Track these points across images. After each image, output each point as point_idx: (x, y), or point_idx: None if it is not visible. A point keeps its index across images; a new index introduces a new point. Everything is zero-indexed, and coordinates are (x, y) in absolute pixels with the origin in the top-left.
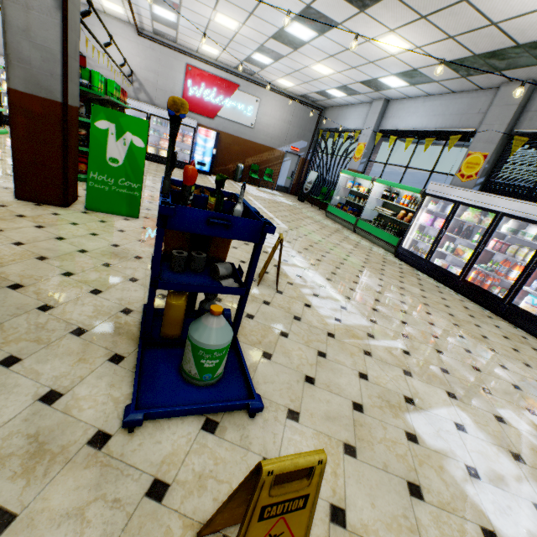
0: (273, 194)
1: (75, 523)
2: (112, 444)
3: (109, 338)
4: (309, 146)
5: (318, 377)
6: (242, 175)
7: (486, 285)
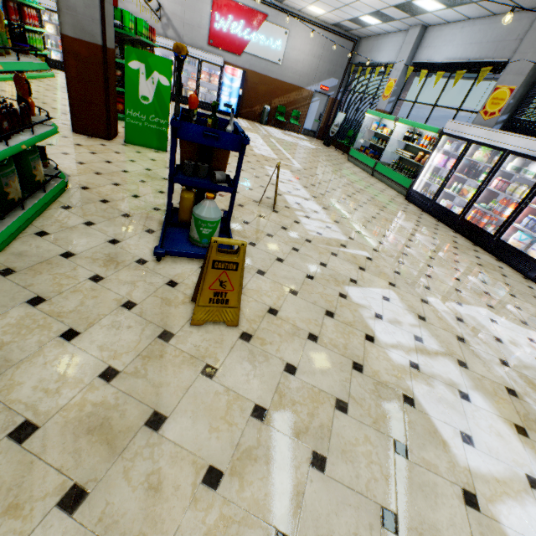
0: (298, 137)
1: (131, 286)
2: (148, 264)
3: (145, 221)
4: (339, 84)
5: (287, 260)
6: (268, 118)
7: (482, 223)
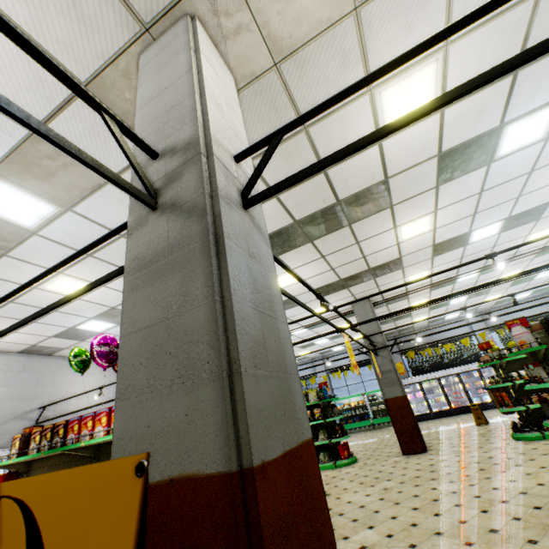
0: None
1: None
2: None
3: None
4: None
5: None
6: None
7: (460, 405)
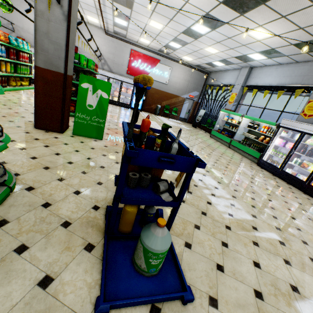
0: (177, 122)
1: None
2: None
3: (85, 230)
4: (199, 94)
5: (225, 266)
6: (159, 111)
7: None
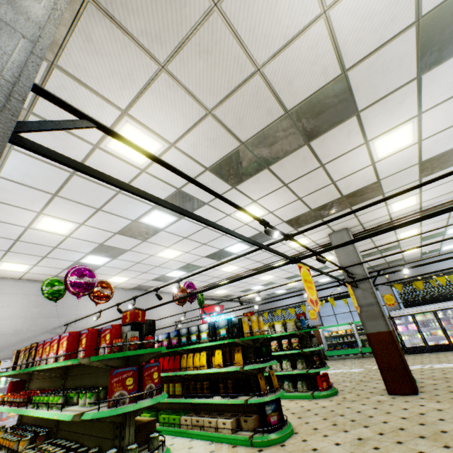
0: None
1: None
2: None
3: None
4: None
5: None
6: None
7: None
